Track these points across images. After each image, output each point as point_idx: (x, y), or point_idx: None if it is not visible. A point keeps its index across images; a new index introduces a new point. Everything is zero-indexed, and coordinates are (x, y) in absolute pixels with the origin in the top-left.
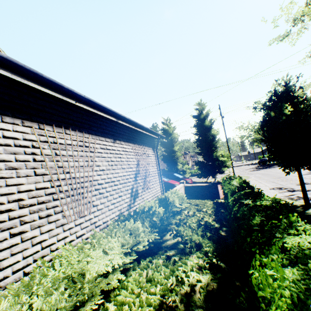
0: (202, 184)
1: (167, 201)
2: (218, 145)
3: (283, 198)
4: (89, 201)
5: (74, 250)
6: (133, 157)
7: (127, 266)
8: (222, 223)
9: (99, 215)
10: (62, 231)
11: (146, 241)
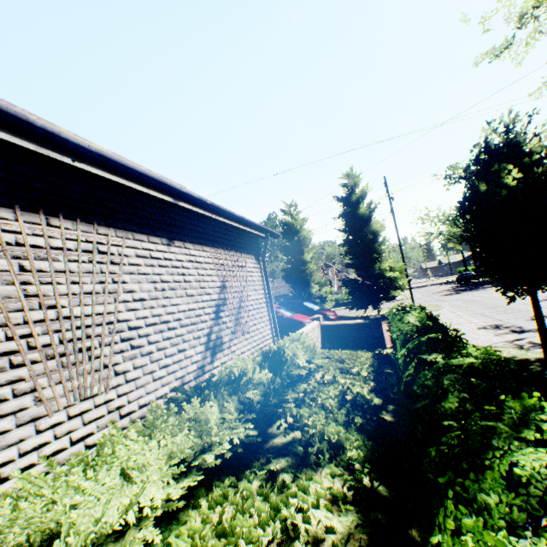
0: (353, 322)
1: (279, 358)
2: (383, 249)
3: (503, 345)
4: (105, 365)
5: (44, 481)
6: (212, 273)
7: (172, 505)
8: (387, 396)
9: (130, 392)
10: (34, 433)
11: (225, 443)
